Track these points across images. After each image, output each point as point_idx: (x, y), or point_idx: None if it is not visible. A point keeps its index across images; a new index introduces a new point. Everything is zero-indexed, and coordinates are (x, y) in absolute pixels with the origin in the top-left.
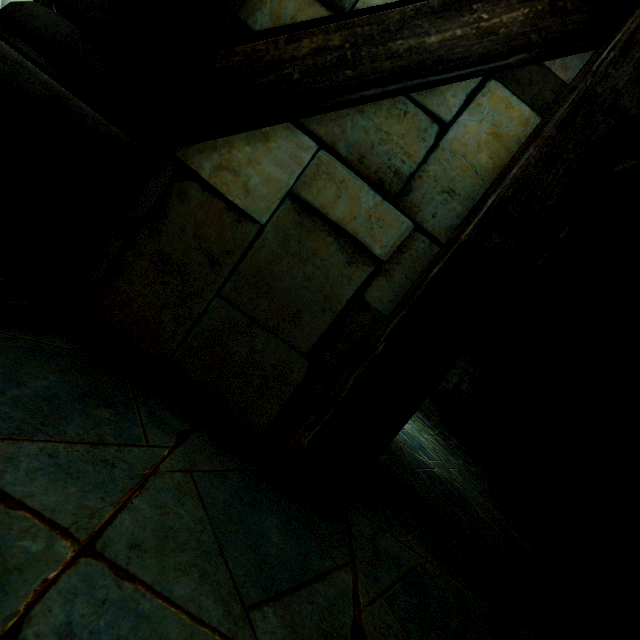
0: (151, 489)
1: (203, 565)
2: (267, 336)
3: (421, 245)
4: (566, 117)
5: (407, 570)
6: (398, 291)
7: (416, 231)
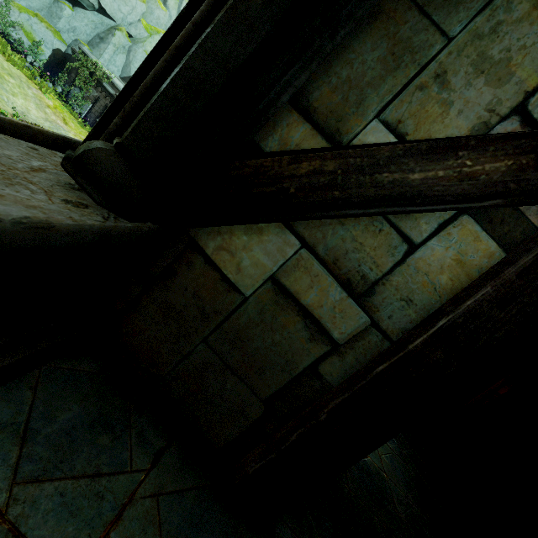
0: (125, 520)
1: None
2: (236, 380)
3: (374, 338)
4: (529, 266)
5: None
6: (347, 370)
7: (372, 326)
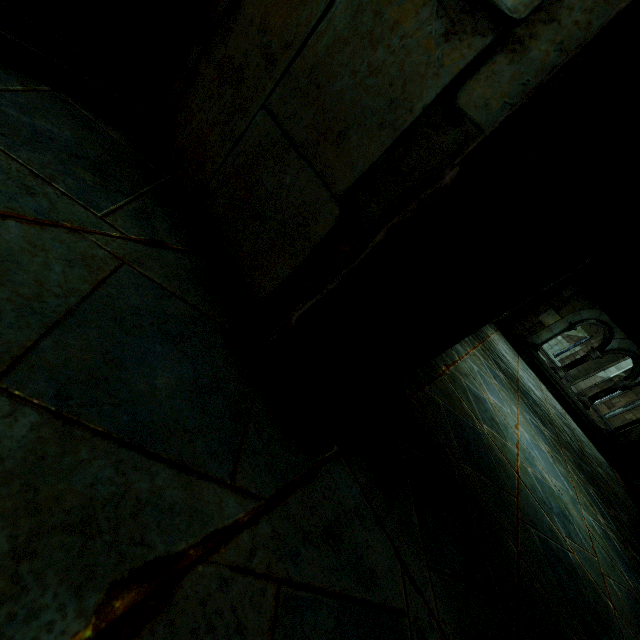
0: (48, 232)
1: (6, 311)
2: (300, 165)
3: None
4: None
5: (377, 601)
6: (531, 82)
7: None
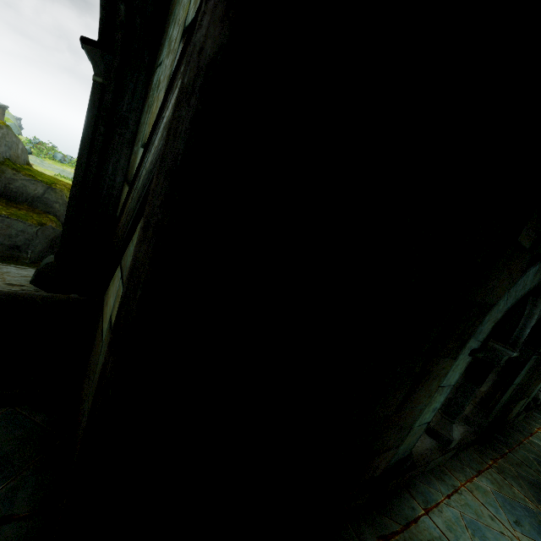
0: None
1: None
2: None
3: None
4: (163, 150)
5: None
6: None
7: None
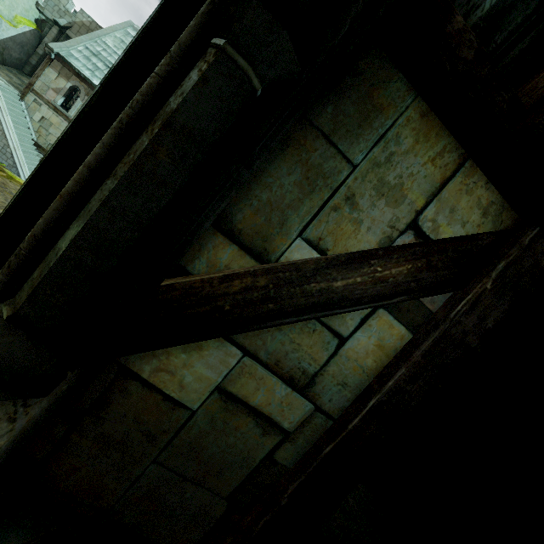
0: None
1: None
2: (195, 487)
3: (319, 420)
4: (429, 348)
5: None
6: (300, 451)
7: (316, 411)
